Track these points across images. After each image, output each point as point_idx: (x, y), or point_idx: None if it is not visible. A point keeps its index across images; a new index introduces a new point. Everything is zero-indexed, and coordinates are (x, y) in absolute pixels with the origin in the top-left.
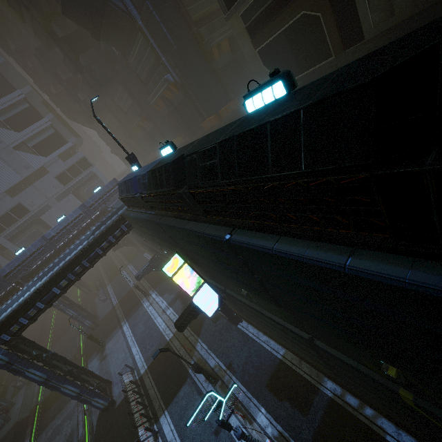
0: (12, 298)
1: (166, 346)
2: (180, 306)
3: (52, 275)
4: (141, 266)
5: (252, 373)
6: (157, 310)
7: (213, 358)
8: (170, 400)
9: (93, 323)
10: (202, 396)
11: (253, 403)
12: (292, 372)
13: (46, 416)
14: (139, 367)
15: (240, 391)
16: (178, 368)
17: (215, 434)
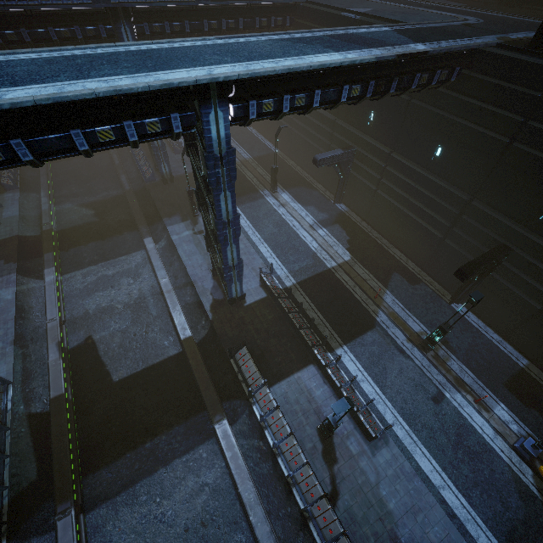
0: (219, 38)
1: (327, 272)
2: (344, 236)
3: (380, 59)
4: (246, 141)
5: (482, 364)
6: (299, 220)
7: (417, 322)
8: (349, 338)
9: (170, 174)
10: (406, 356)
11: (488, 394)
12: (541, 387)
13: (75, 254)
14: (281, 276)
15: (466, 375)
16: (356, 308)
17: (433, 400)
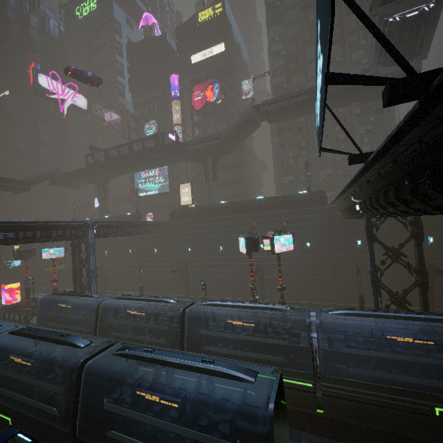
0: None
1: None
2: None
3: None
4: None
5: None
6: None
7: None
8: None
9: None
10: None
11: None
12: None
13: None
14: None
15: None
16: None
17: None
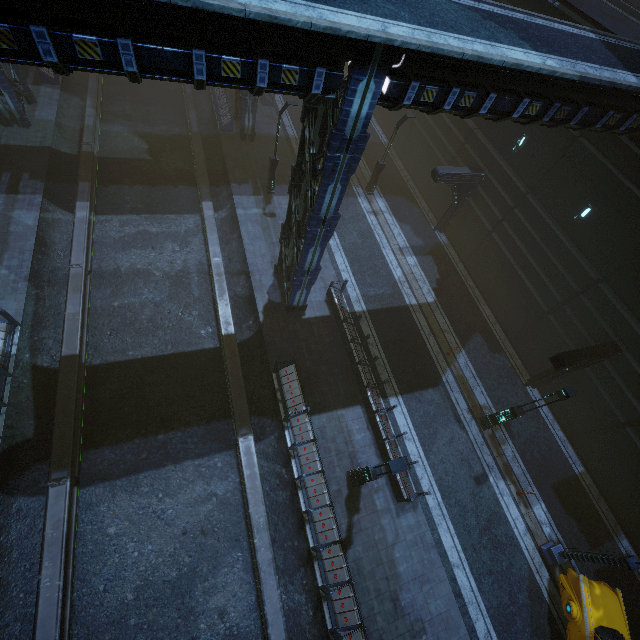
0: None
1: (403, 308)
2: (434, 273)
3: (584, 80)
4: None
5: (537, 458)
6: (389, 237)
7: (484, 394)
8: (408, 389)
9: (252, 129)
10: (461, 426)
11: (533, 490)
12: (587, 499)
13: (116, 193)
14: (351, 297)
15: (517, 465)
16: (424, 359)
17: (475, 480)
